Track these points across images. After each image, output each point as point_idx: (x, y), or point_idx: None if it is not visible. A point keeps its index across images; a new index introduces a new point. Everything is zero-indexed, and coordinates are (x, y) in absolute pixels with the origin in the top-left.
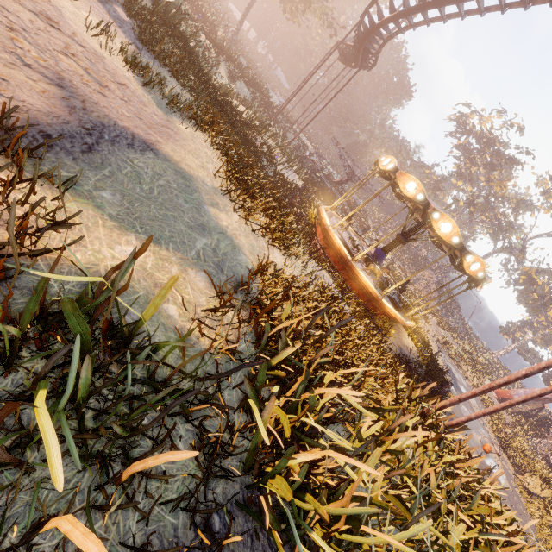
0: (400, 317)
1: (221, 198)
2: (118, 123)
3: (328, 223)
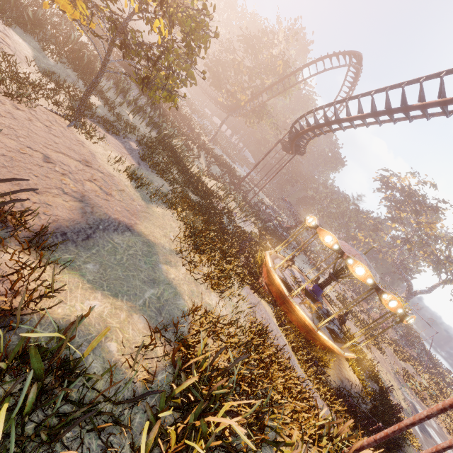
0: (338, 349)
1: (174, 257)
2: (111, 217)
3: (270, 265)
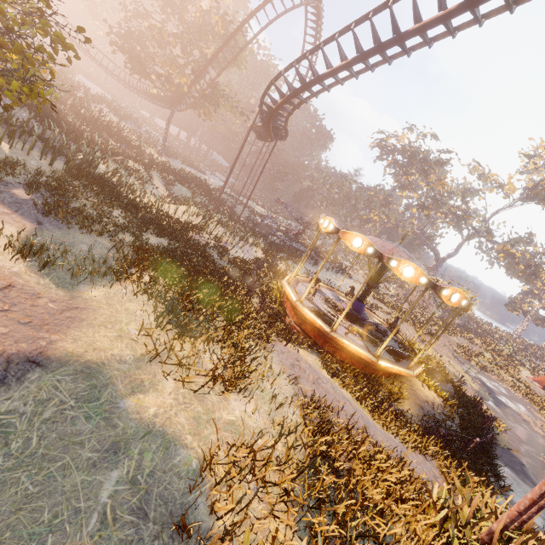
0: (406, 371)
1: (147, 369)
2: None
3: (293, 299)
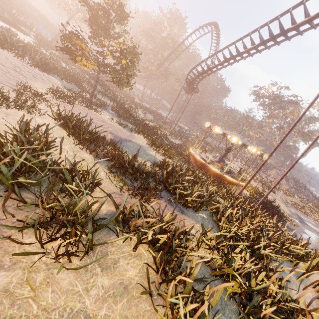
0: (236, 181)
1: (149, 149)
2: (122, 138)
3: (193, 153)
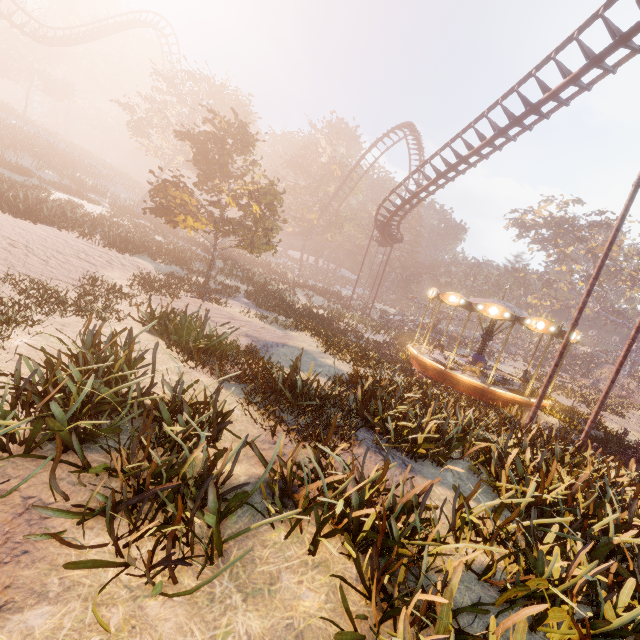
0: (520, 398)
1: (324, 355)
2: (270, 341)
3: (415, 353)
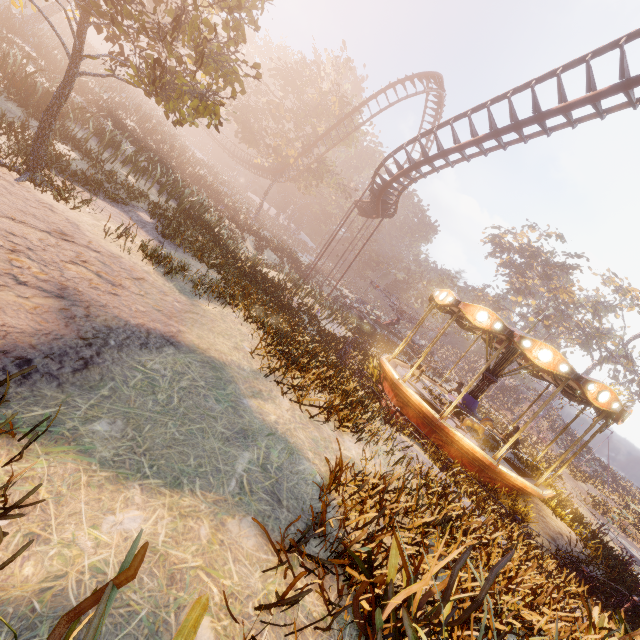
0: (532, 487)
1: (263, 382)
2: (130, 322)
3: (396, 376)
